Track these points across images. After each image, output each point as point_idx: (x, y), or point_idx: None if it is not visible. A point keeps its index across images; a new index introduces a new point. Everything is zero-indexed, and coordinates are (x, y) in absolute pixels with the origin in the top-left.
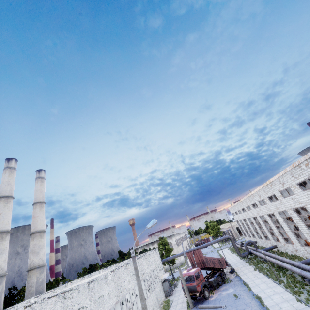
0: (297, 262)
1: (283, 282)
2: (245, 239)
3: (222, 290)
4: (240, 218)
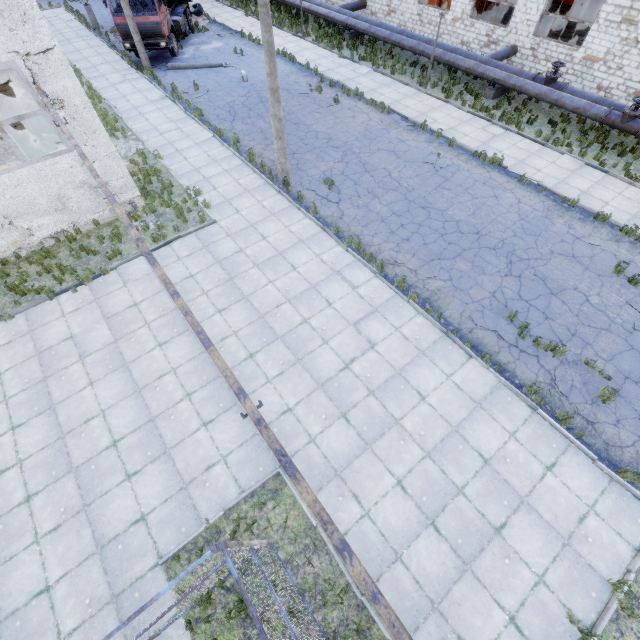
0: (336, 7)
1: (310, 36)
2: None
3: (196, 44)
4: None
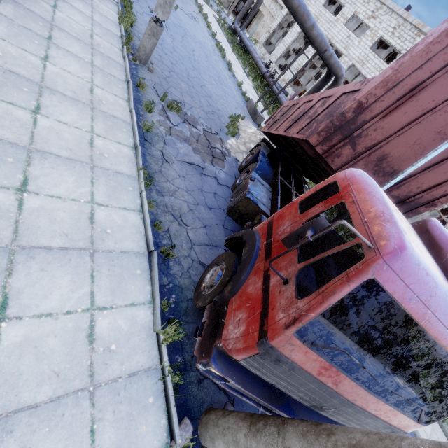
0: None
1: None
2: (255, 48)
3: None
4: (321, 25)
